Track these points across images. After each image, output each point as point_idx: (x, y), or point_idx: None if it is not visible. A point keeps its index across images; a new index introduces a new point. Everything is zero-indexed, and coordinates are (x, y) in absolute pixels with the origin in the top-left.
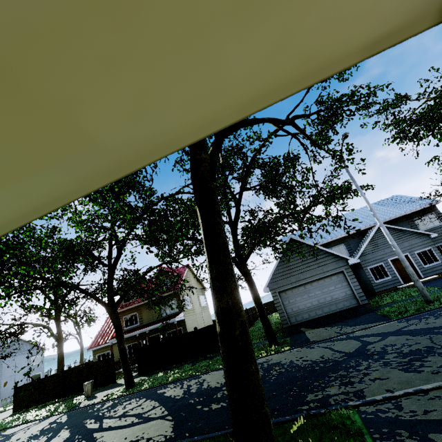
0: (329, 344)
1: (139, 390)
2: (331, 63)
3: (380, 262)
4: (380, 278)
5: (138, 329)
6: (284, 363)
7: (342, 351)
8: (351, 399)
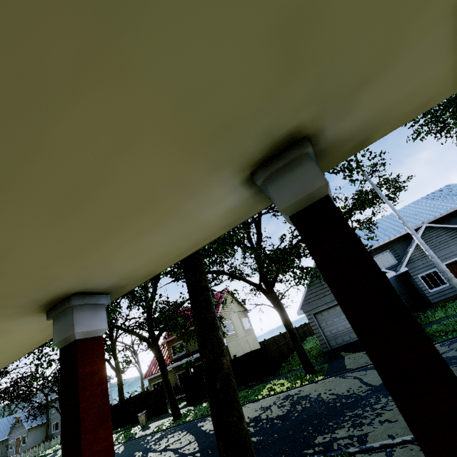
0: (361, 373)
1: (184, 422)
2: (43, 339)
3: (432, 268)
4: (435, 287)
5: (184, 358)
6: (312, 396)
7: (369, 384)
8: (353, 444)
